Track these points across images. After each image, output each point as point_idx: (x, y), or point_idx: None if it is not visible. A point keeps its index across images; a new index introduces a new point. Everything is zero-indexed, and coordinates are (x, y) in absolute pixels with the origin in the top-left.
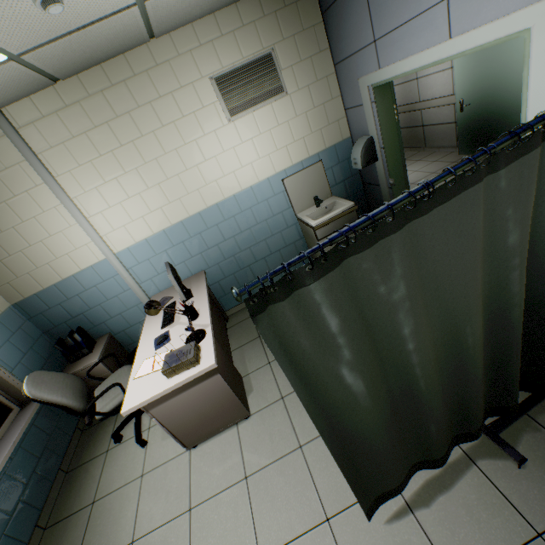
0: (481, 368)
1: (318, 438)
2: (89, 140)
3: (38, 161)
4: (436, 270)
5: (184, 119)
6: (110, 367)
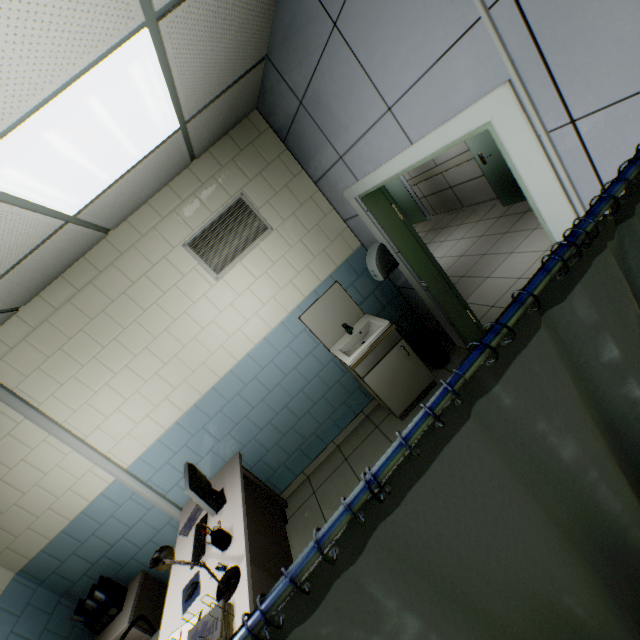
0: (625, 625)
1: None
2: (67, 355)
3: (15, 397)
4: (462, 556)
5: (166, 295)
6: (147, 627)
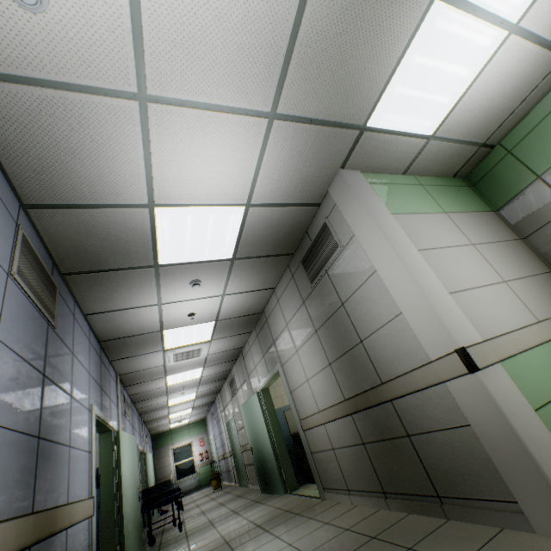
0: None
1: None
2: None
3: None
4: None
5: None
6: None
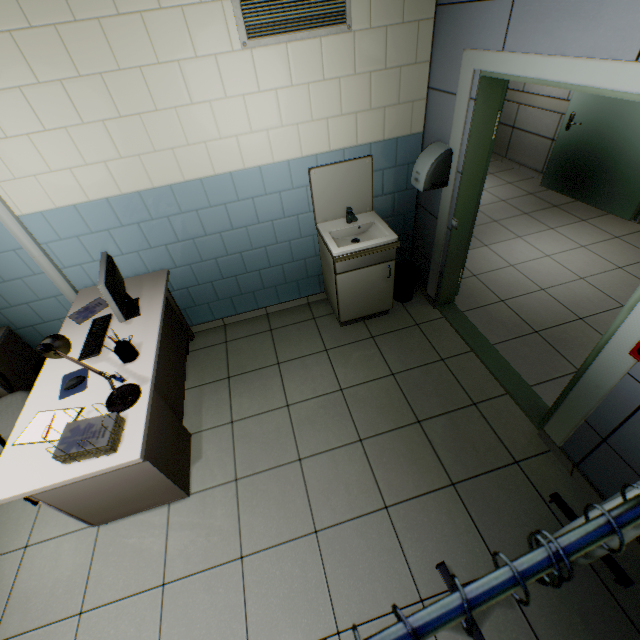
0: None
1: (266, 550)
2: None
3: None
4: None
5: (161, 14)
6: (1, 380)
